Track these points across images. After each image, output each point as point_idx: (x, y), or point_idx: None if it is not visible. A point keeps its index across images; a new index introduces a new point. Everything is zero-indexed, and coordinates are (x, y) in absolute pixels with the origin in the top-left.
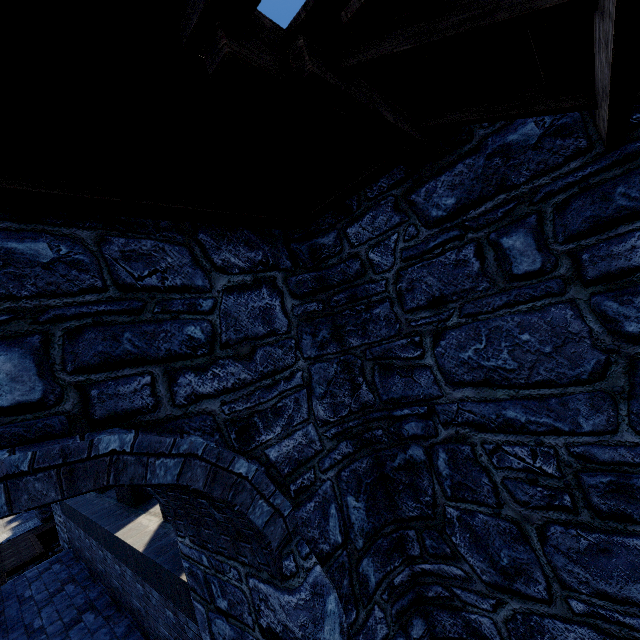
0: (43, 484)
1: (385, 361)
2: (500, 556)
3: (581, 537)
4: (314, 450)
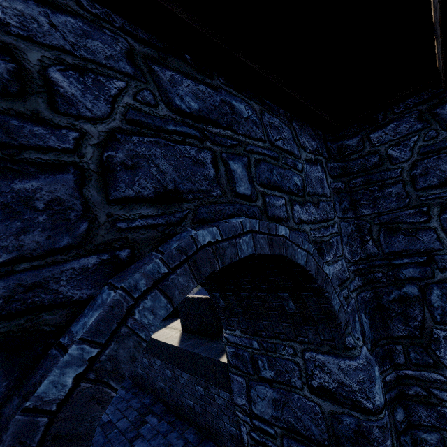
0: (263, 242)
1: (391, 225)
2: None
3: None
4: (346, 276)
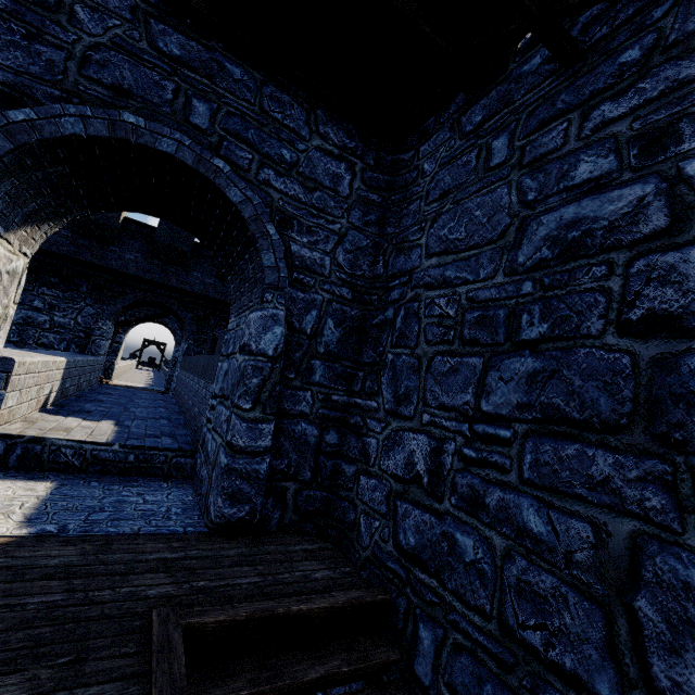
0: (189, 155)
1: (401, 245)
2: (401, 387)
3: (448, 362)
4: (322, 272)
